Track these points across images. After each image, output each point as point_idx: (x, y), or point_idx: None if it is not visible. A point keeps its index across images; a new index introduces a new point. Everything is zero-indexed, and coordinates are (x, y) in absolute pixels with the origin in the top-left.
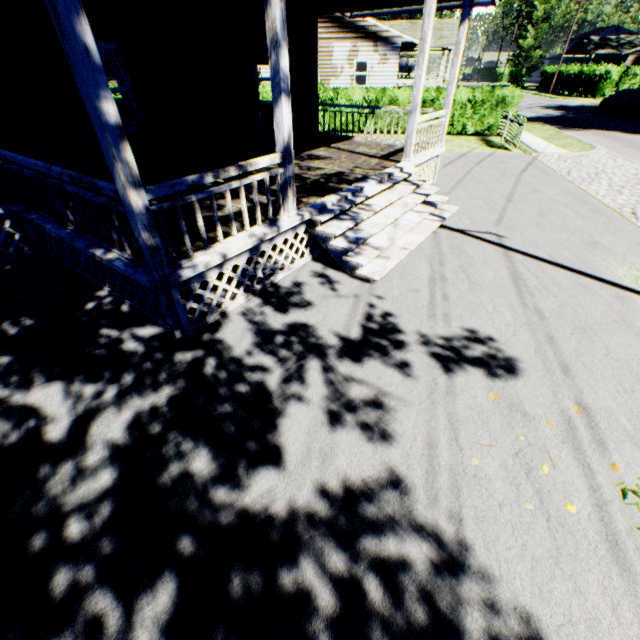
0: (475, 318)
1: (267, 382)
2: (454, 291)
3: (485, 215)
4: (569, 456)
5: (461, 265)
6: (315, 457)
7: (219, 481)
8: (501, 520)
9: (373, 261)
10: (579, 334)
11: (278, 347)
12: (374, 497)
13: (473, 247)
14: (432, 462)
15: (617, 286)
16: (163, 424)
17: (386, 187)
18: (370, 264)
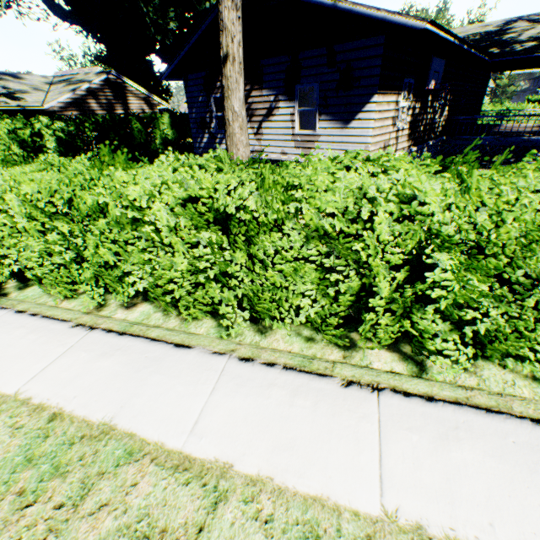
0: None
1: None
2: None
3: None
4: None
5: None
6: None
7: None
8: None
9: None
10: None
11: None
12: None
13: None
14: None
15: None
16: None
17: None
18: None
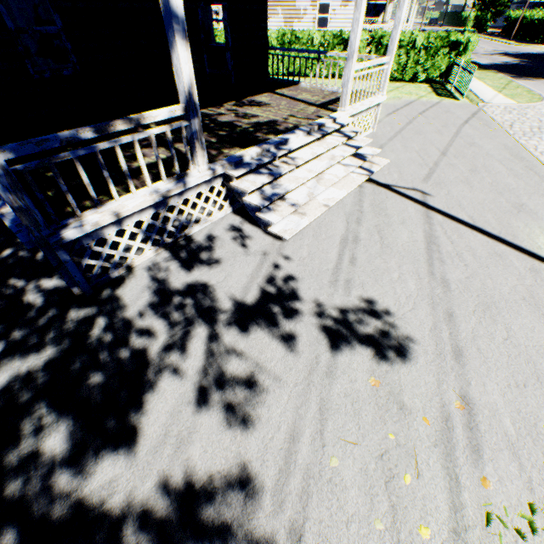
0: (377, 286)
1: (148, 349)
2: (363, 254)
3: (416, 169)
4: (438, 463)
5: (378, 224)
6: (170, 443)
7: (66, 464)
8: (344, 541)
9: (288, 217)
10: (482, 312)
11: (171, 309)
12: (217, 498)
13: (395, 205)
14: (289, 459)
15: (534, 257)
16: (33, 391)
17: (314, 139)
18: (284, 221)
